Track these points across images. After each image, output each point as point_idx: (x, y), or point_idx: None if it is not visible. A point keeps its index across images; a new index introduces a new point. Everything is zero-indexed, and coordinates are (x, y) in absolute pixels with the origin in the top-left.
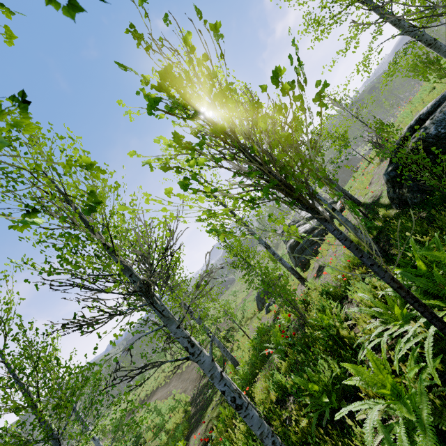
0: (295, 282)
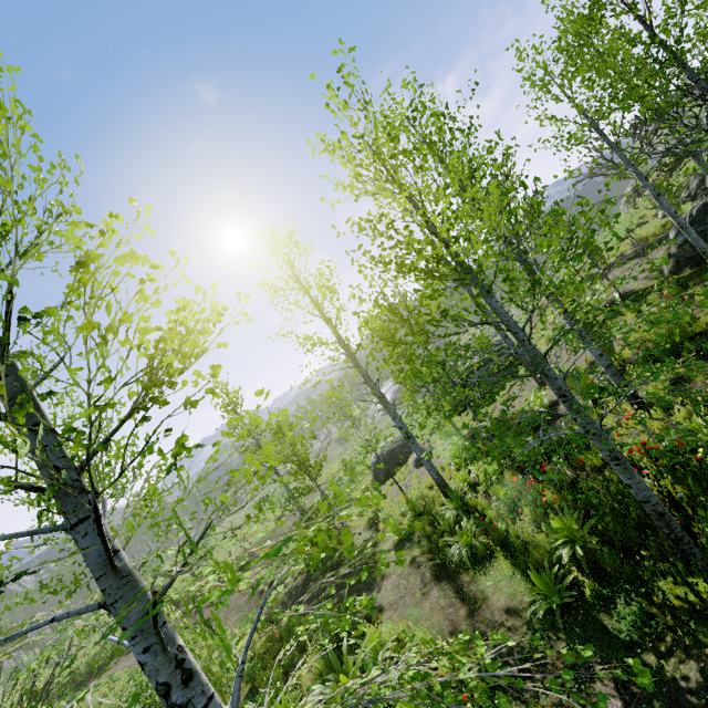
0: (471, 419)
